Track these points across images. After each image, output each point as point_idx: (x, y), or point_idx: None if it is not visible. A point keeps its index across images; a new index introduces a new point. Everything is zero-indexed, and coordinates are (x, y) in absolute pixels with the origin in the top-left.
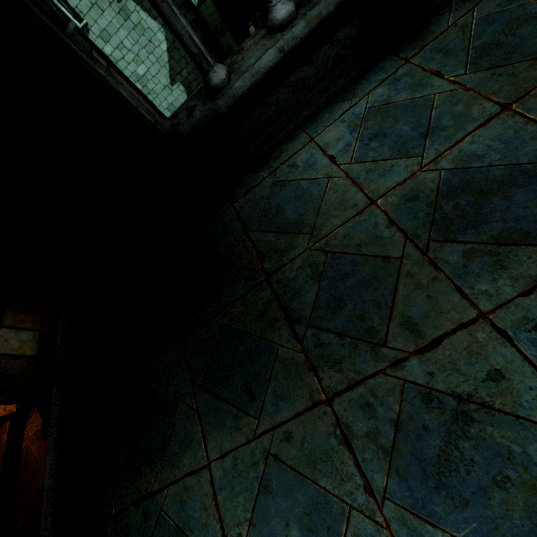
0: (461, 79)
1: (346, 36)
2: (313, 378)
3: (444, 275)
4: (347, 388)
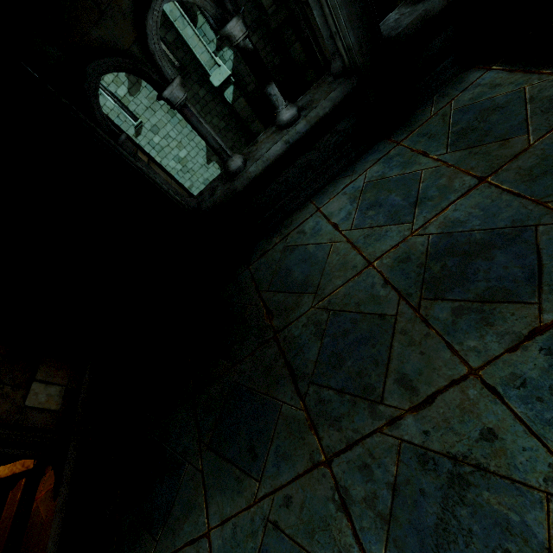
0: (444, 157)
1: (343, 127)
2: (313, 437)
3: (435, 332)
4: (346, 447)
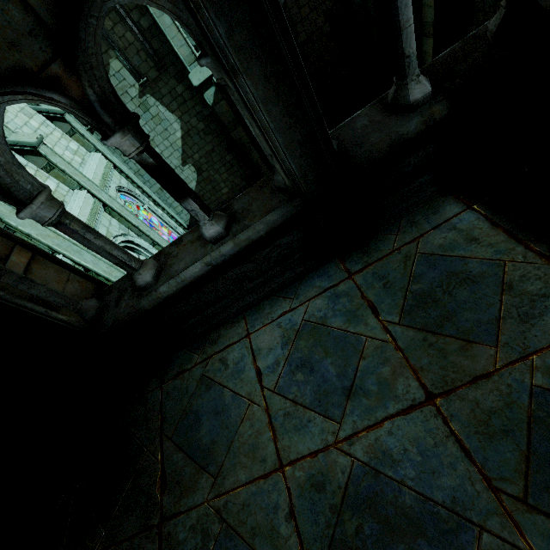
0: (394, 329)
1: (288, 241)
2: None
3: None
4: None
